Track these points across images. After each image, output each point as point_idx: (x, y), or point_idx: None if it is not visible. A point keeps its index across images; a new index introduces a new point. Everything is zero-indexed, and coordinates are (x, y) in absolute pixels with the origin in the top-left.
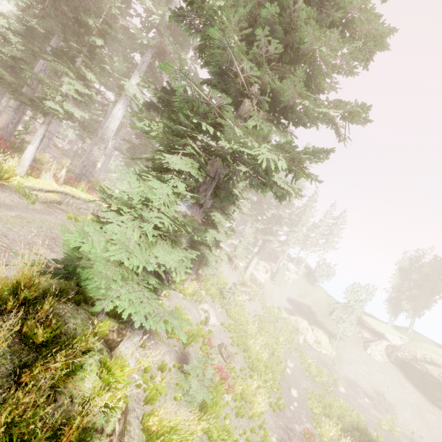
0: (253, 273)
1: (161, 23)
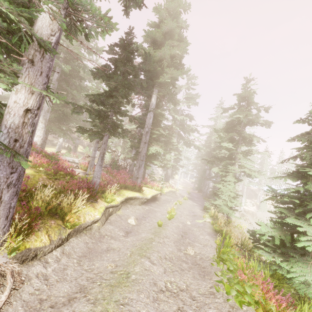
0: (245, 208)
1: (180, 119)
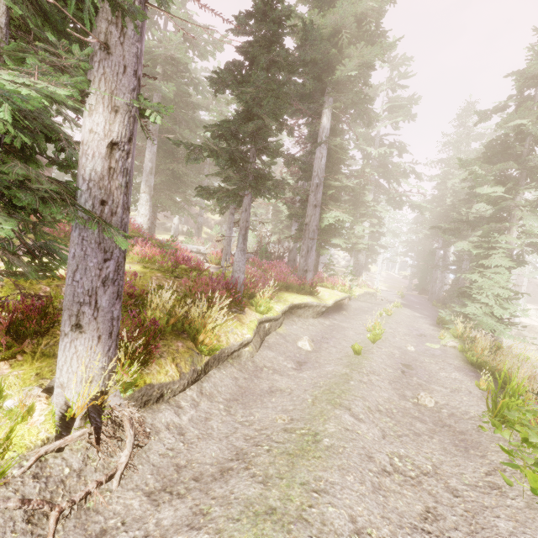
0: (524, 321)
1: (379, 155)
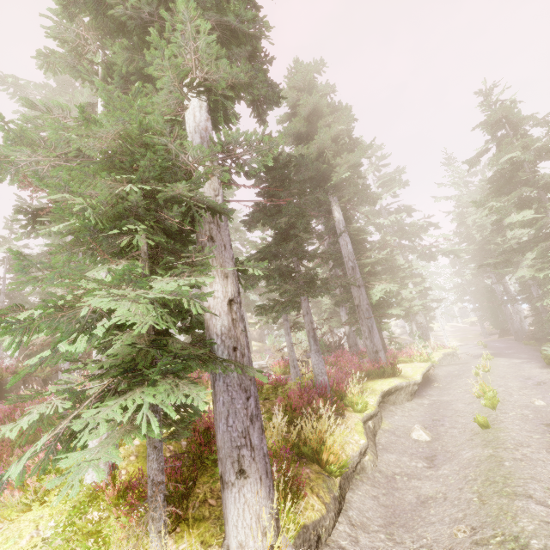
0: None
1: (392, 222)
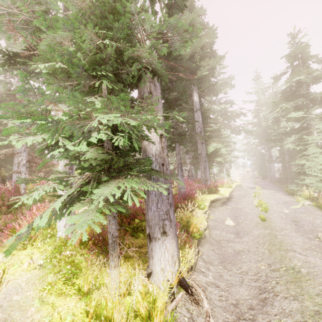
0: None
1: (221, 109)
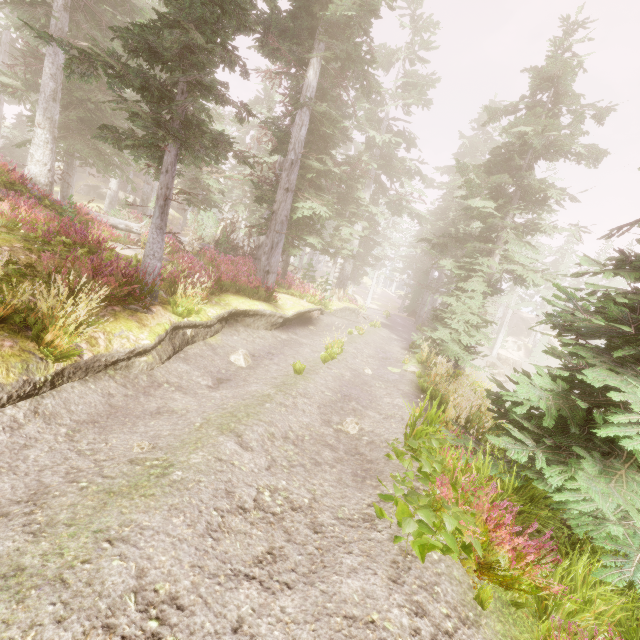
0: (501, 352)
1: (384, 143)
